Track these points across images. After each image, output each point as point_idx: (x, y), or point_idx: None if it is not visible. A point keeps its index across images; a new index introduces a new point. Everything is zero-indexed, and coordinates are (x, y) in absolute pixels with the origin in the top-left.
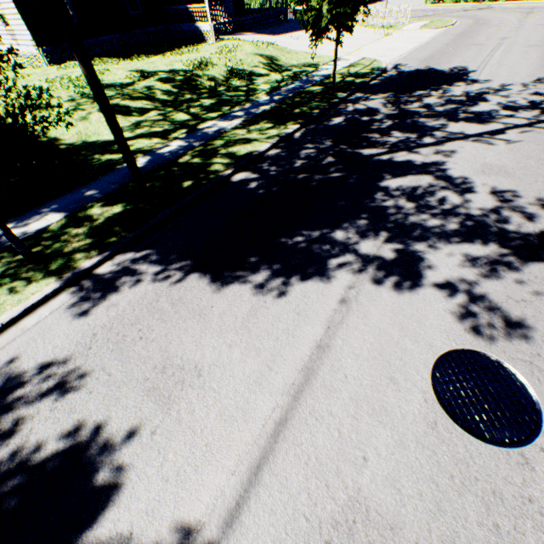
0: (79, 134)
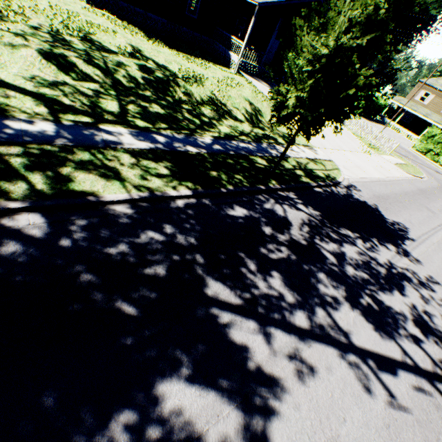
0: None
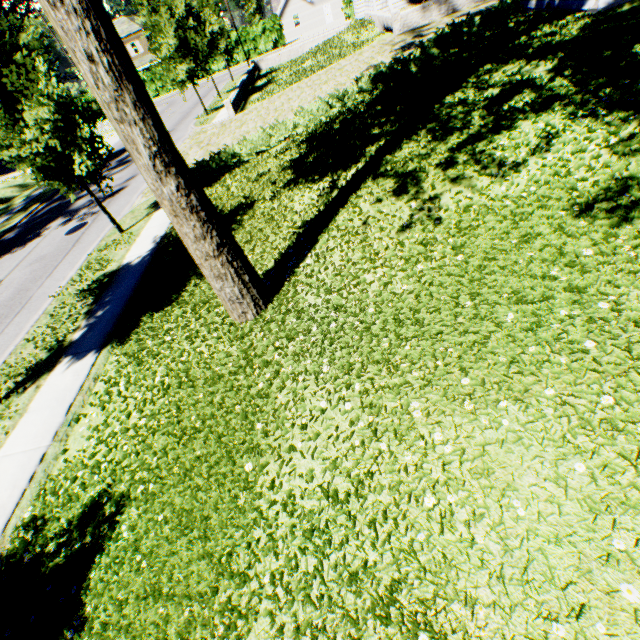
0: None
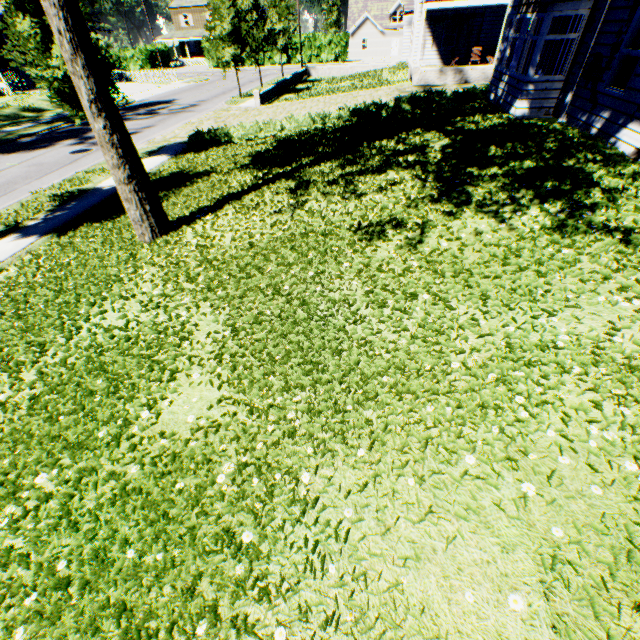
0: None
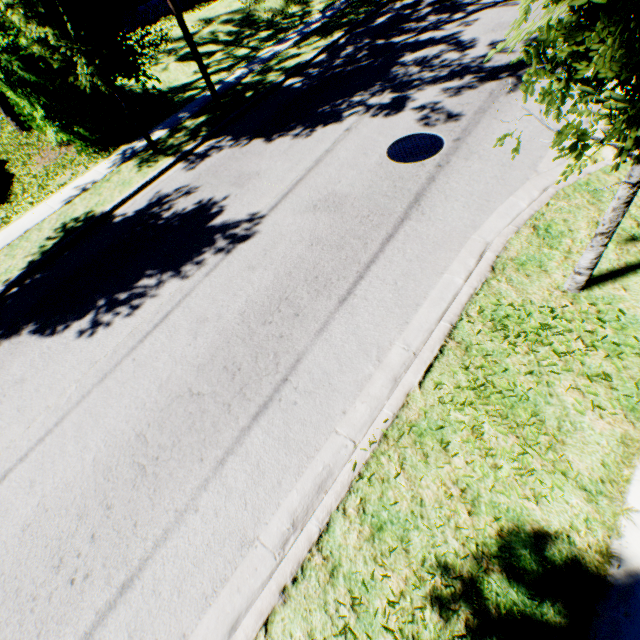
0: (164, 83)
